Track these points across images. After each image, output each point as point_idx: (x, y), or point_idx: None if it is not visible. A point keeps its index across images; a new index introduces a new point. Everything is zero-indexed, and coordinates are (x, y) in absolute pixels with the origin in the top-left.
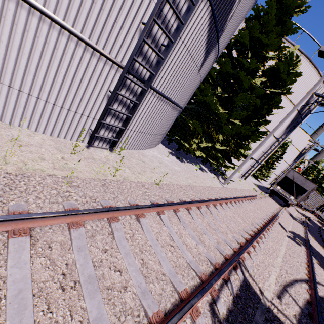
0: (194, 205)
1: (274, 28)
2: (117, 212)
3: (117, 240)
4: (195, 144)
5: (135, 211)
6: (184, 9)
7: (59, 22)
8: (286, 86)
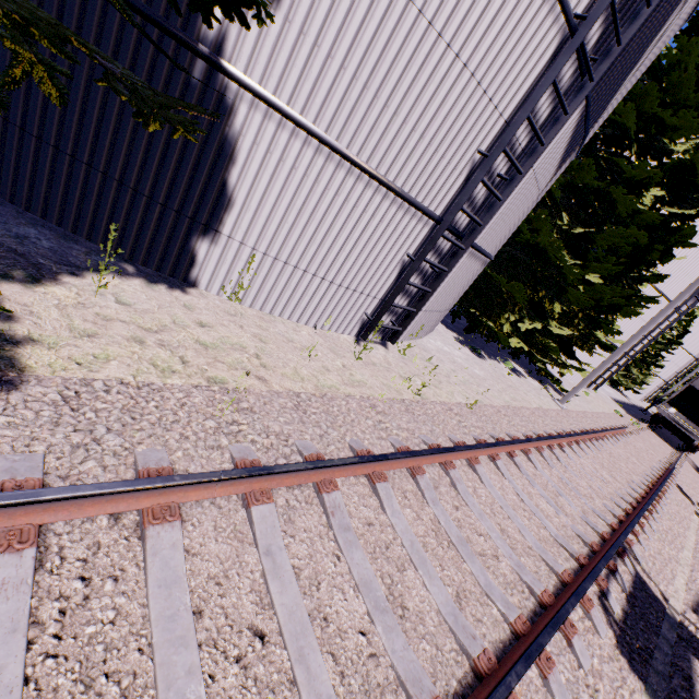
0: (532, 445)
1: (692, 95)
2: (449, 454)
3: (463, 495)
4: (507, 323)
5: (466, 454)
6: (543, 117)
7: (371, 172)
8: None
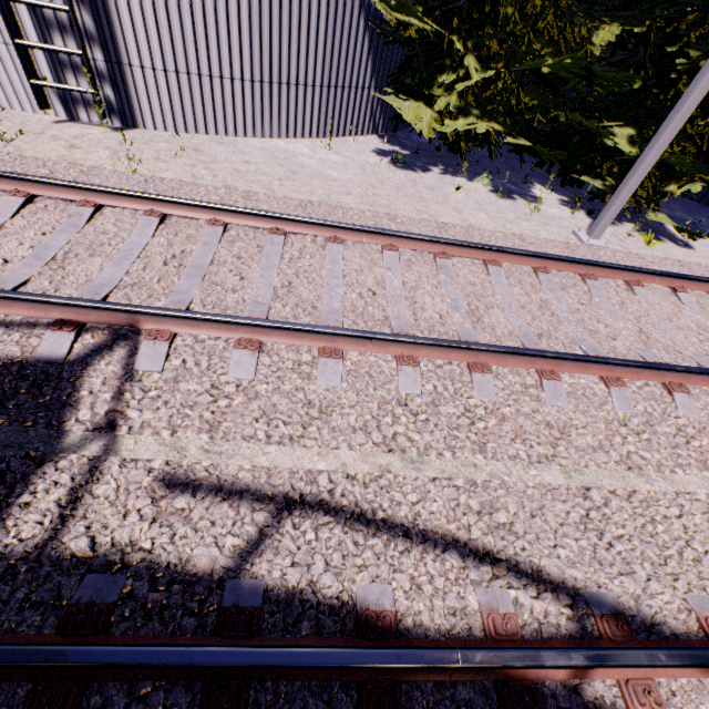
0: (192, 214)
1: None
2: None
3: None
4: (453, 94)
5: None
6: None
7: None
8: None
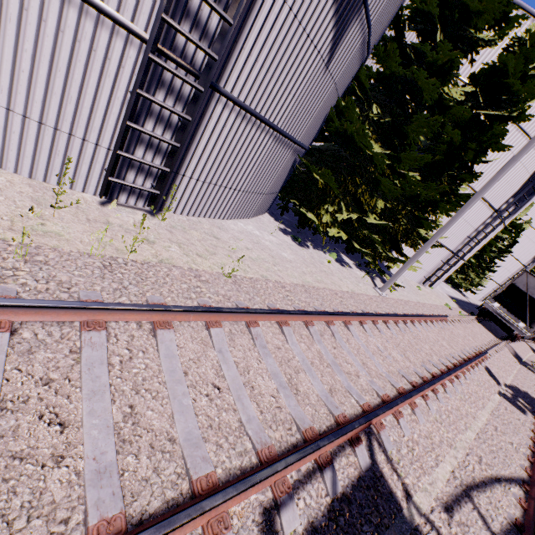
0: (298, 318)
1: None
2: (103, 313)
3: (85, 365)
4: (328, 214)
5: (150, 316)
6: None
7: None
8: (520, 103)
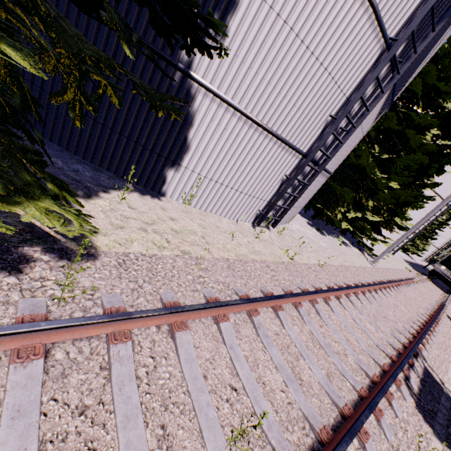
0: (359, 289)
1: None
2: (314, 295)
3: (323, 319)
4: (339, 213)
5: (323, 295)
6: (368, 94)
7: (268, 130)
8: None
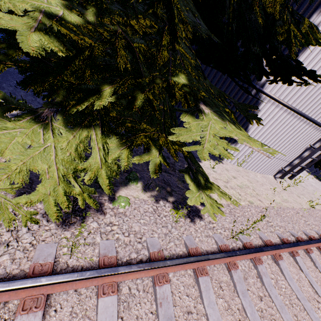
0: None
1: None
2: None
3: None
4: None
5: None
6: None
7: (308, 118)
8: None
